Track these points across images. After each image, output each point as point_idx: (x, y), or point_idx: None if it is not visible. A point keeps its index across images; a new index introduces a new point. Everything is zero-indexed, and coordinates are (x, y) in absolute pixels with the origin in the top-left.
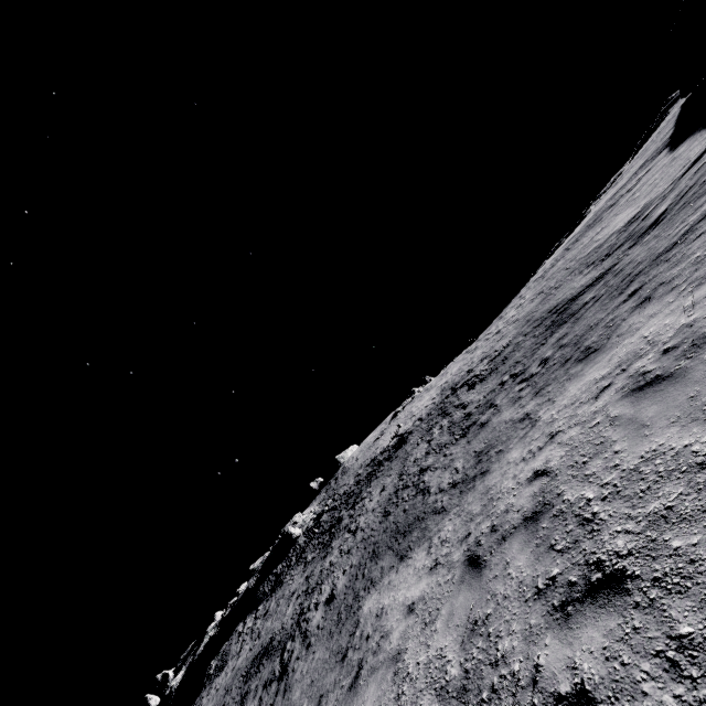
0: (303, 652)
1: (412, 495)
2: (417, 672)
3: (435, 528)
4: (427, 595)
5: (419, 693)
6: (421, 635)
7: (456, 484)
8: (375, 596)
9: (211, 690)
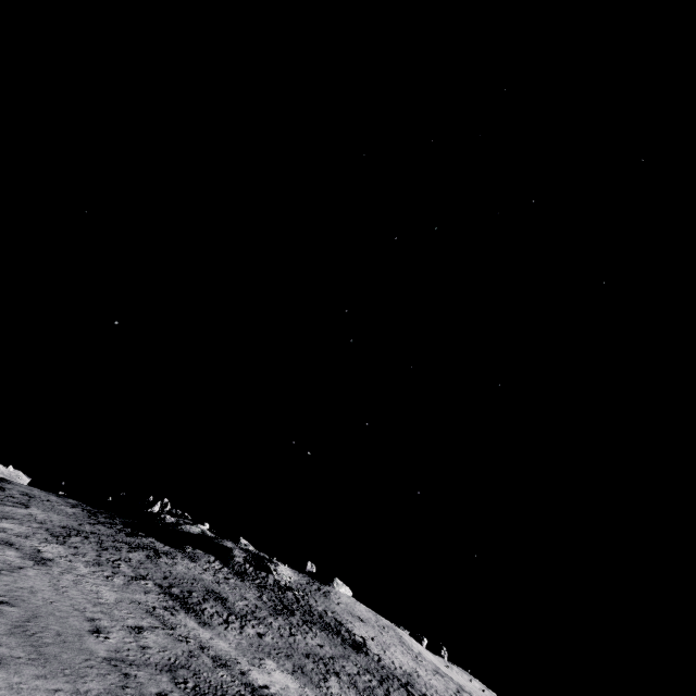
0: (239, 631)
1: (321, 670)
2: (275, 687)
3: (310, 688)
4: (290, 688)
5: (273, 688)
6: (281, 687)
7: (332, 695)
8: (276, 665)
9: (184, 560)
